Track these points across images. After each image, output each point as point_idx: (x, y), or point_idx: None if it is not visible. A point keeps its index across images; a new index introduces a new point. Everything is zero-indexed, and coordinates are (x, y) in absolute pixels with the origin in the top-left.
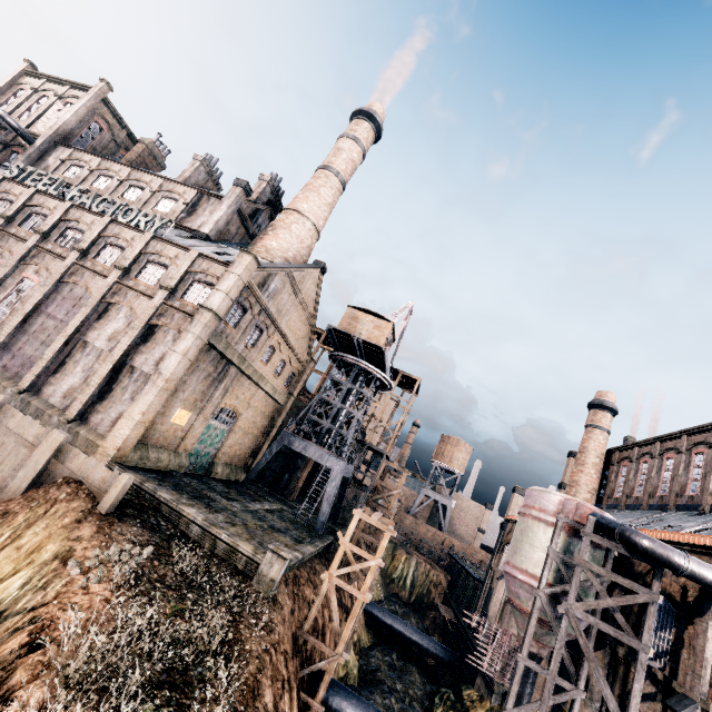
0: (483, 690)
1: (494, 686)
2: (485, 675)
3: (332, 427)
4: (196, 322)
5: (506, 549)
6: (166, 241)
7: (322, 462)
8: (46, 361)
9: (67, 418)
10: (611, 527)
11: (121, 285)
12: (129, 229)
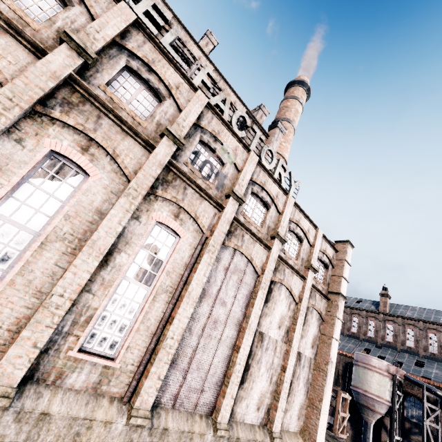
0: None
1: None
2: None
3: None
4: (340, 309)
5: None
6: (300, 210)
7: None
8: (240, 374)
9: (278, 436)
10: (427, 387)
11: (279, 259)
12: (272, 181)
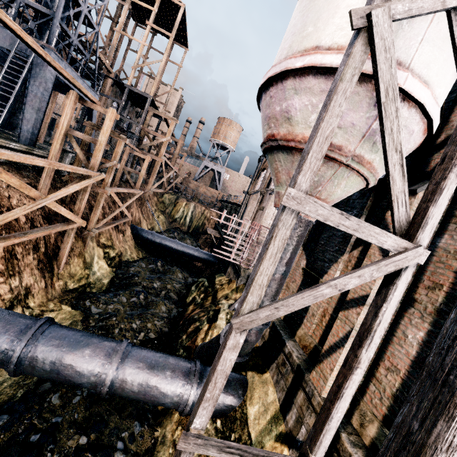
0: (232, 276)
1: (241, 272)
2: (235, 265)
3: (27, 2)
4: None
5: (262, 174)
6: None
7: (12, 48)
8: None
9: None
10: None
11: None
12: None
